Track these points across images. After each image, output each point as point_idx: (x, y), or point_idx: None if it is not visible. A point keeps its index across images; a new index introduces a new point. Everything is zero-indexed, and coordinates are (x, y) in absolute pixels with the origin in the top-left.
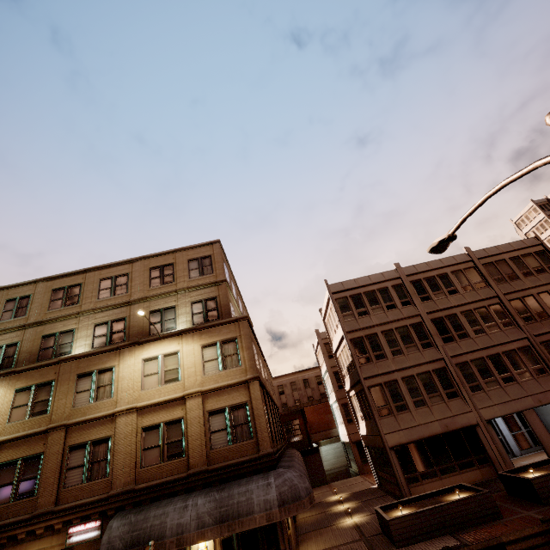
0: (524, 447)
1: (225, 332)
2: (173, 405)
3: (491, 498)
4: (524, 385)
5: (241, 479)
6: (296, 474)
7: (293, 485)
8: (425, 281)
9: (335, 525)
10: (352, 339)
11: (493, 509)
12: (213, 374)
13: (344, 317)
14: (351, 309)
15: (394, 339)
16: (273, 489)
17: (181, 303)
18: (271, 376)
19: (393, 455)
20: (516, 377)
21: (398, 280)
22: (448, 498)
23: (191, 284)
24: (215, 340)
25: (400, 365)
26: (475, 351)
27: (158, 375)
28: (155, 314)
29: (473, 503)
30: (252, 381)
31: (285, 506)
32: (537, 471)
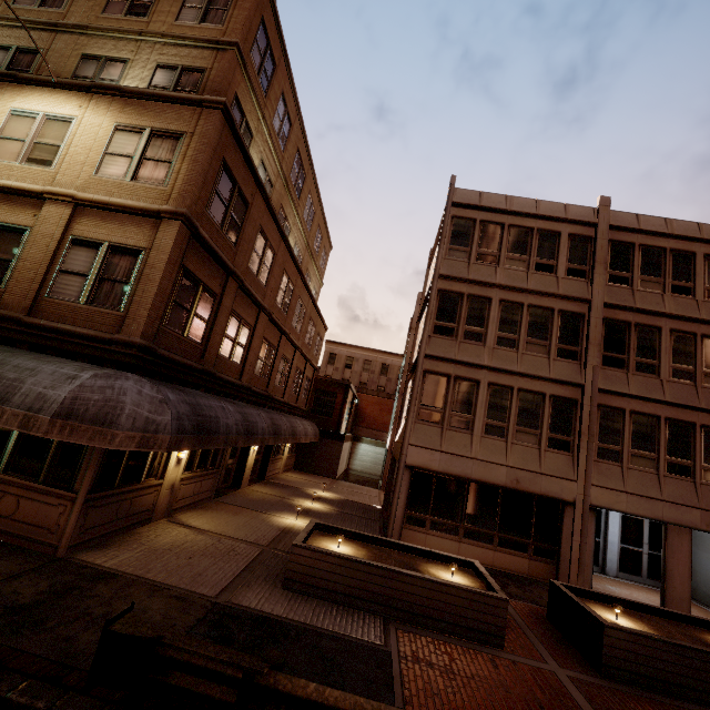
0: (629, 570)
1: (170, 117)
2: (24, 202)
3: (503, 612)
4: (704, 490)
5: (57, 357)
6: (149, 393)
7: (114, 401)
8: (641, 251)
9: (268, 515)
10: (444, 290)
11: (494, 627)
12: (111, 179)
13: (450, 251)
14: (469, 243)
15: (517, 320)
16: (70, 387)
17: (140, 60)
18: (322, 323)
19: (405, 477)
20: (698, 473)
21: (588, 229)
22: (433, 568)
23: (173, 30)
24: (144, 125)
25: (498, 363)
26: (652, 401)
27: (23, 144)
28: (89, 63)
29: (461, 599)
30: (168, 216)
31: (69, 421)
32: (629, 616)
